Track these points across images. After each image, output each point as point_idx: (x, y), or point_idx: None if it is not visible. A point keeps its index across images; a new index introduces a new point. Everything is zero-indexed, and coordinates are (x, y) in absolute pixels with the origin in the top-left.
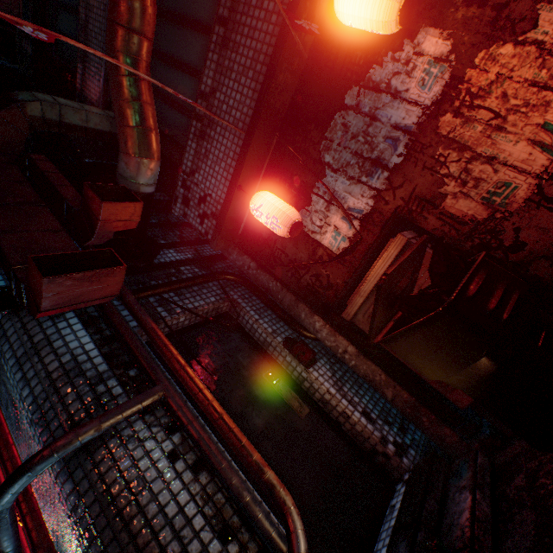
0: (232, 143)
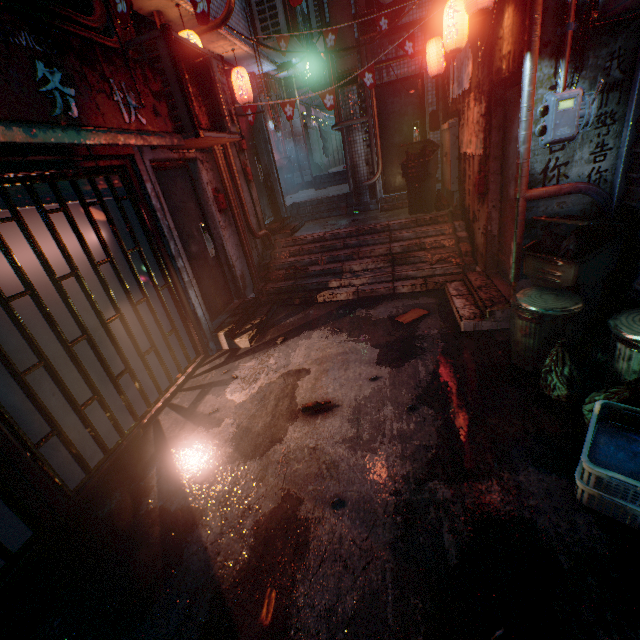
0: None
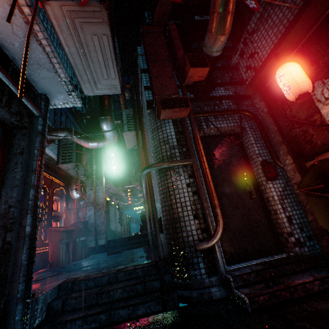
0: (288, 11)
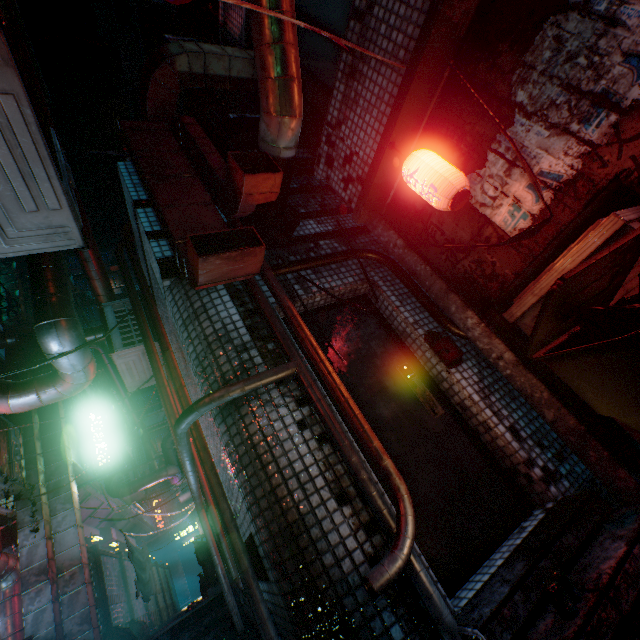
0: (388, 82)
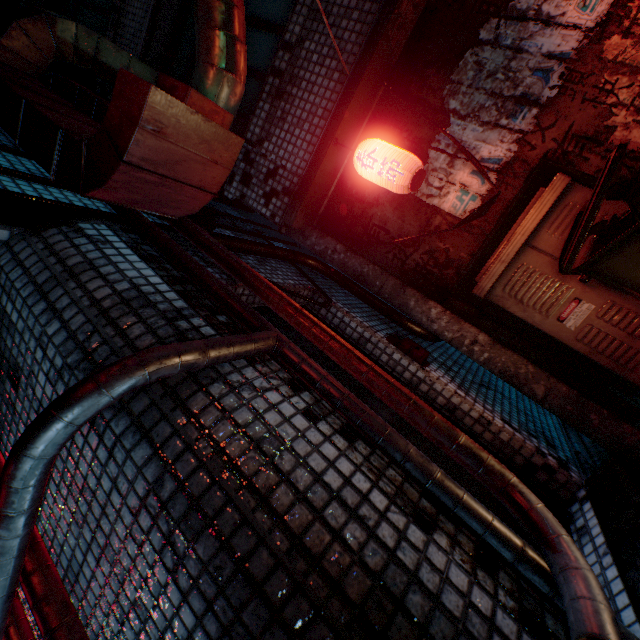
0: (321, 99)
